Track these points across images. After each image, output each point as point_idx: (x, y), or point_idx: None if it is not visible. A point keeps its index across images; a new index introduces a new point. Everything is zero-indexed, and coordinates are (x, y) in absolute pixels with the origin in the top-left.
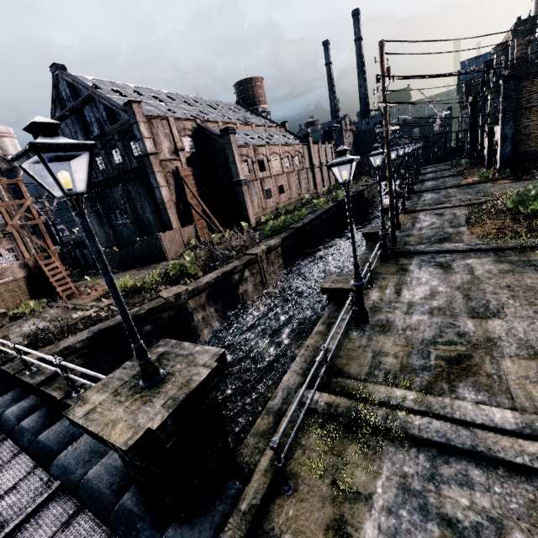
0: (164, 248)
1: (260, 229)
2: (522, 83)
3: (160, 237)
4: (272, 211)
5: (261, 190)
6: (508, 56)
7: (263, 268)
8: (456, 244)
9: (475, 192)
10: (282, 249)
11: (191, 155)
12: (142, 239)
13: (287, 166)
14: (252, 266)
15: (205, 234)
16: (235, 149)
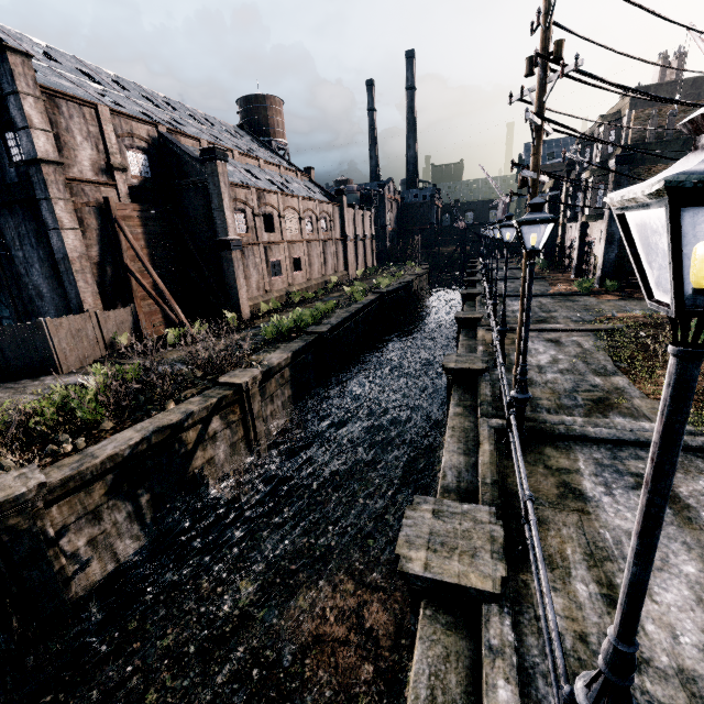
0: (53, 348)
1: (256, 326)
2: (637, 169)
3: (47, 326)
4: (280, 296)
5: (265, 261)
6: (619, 131)
7: (252, 411)
8: (646, 424)
9: (583, 309)
10: (291, 370)
11: (141, 182)
12: (2, 328)
13: (309, 230)
14: (230, 407)
15: (155, 324)
16: (225, 187)
